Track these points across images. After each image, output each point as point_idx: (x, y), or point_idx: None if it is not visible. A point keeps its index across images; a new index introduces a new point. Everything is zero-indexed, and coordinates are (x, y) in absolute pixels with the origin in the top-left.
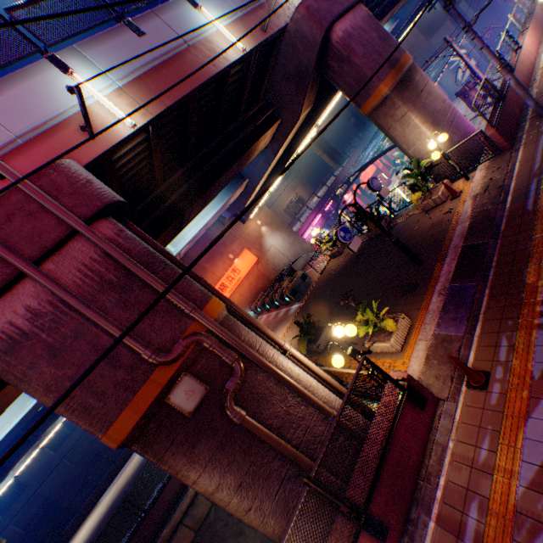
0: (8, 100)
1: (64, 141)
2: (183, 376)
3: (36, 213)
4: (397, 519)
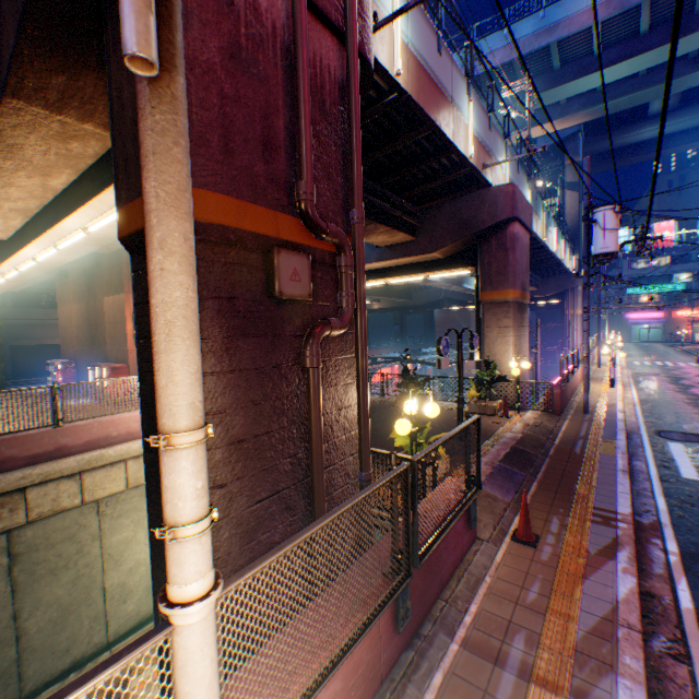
0: None
1: None
2: (305, 255)
3: None
4: (411, 623)
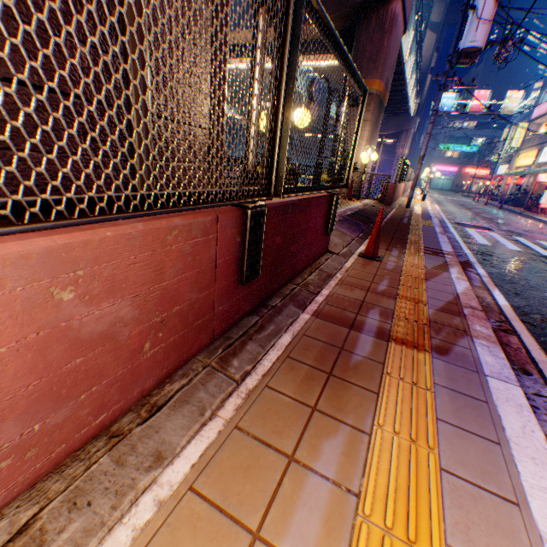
0: None
1: None
2: None
3: None
4: (258, 291)
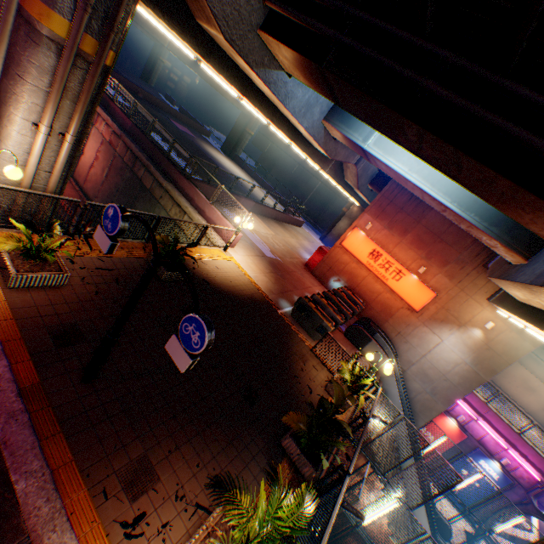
0: None
1: None
2: None
3: None
4: None
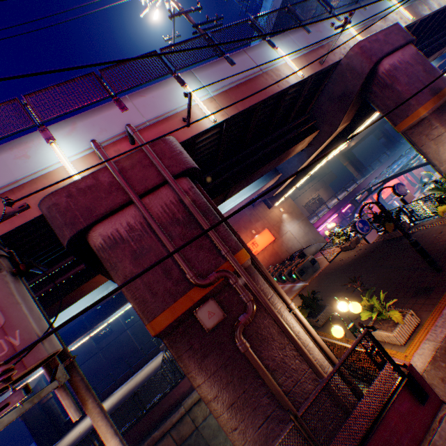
0: (148, 100)
1: (171, 126)
2: (209, 299)
3: (147, 166)
4: None
